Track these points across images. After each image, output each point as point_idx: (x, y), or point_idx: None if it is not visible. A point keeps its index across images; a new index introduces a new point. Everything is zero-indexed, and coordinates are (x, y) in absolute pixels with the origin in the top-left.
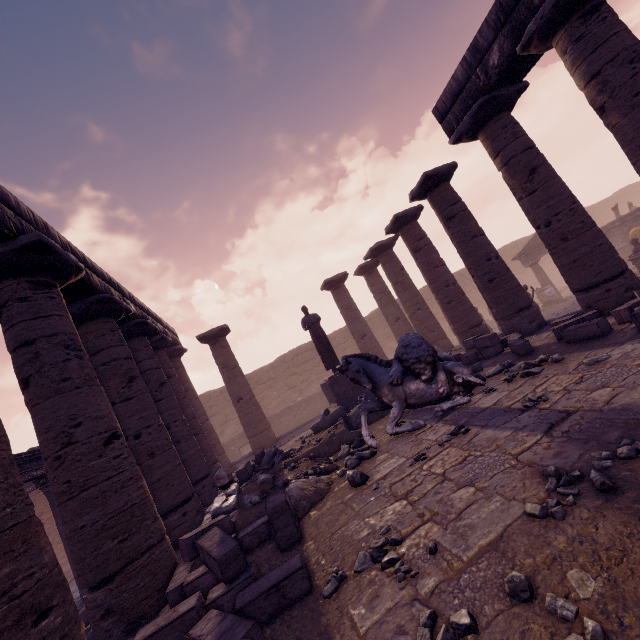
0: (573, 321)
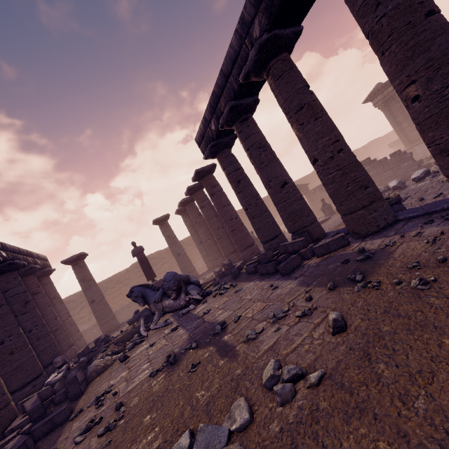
0: (254, 261)
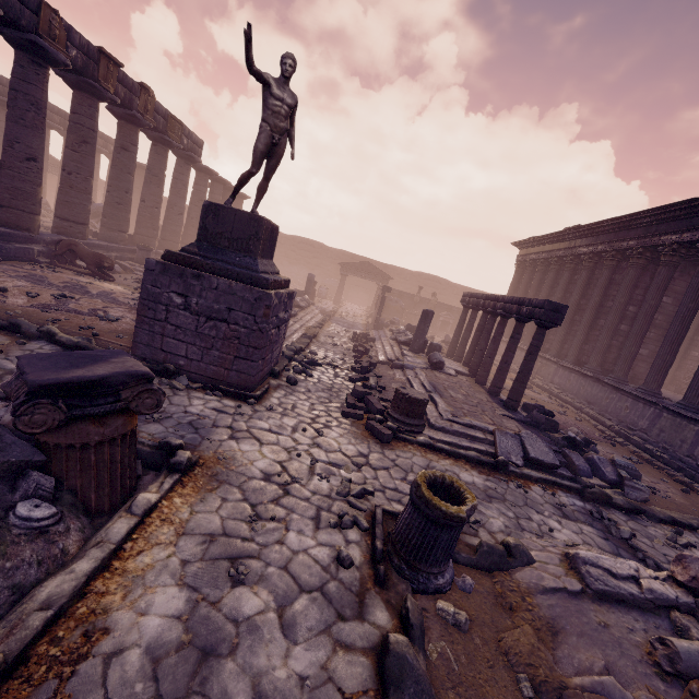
0: None
